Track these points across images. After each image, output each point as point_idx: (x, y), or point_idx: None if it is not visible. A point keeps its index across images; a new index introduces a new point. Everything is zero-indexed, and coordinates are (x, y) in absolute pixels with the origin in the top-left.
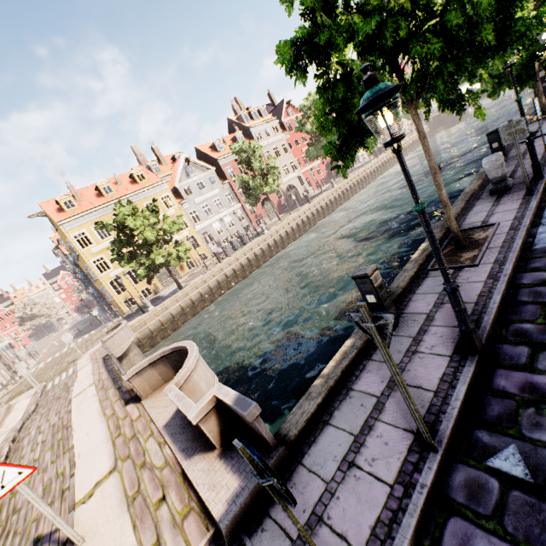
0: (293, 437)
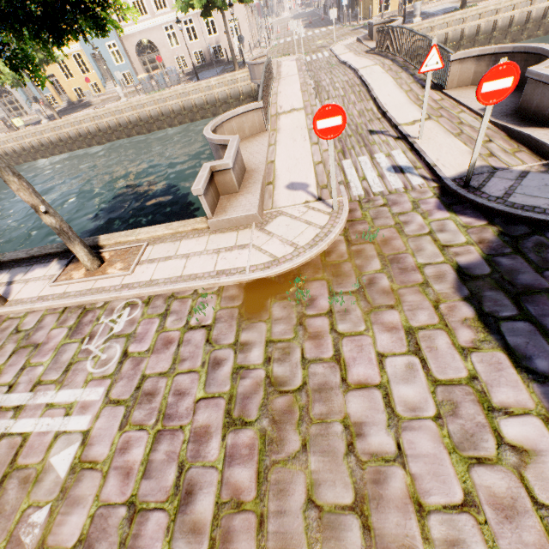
0: None
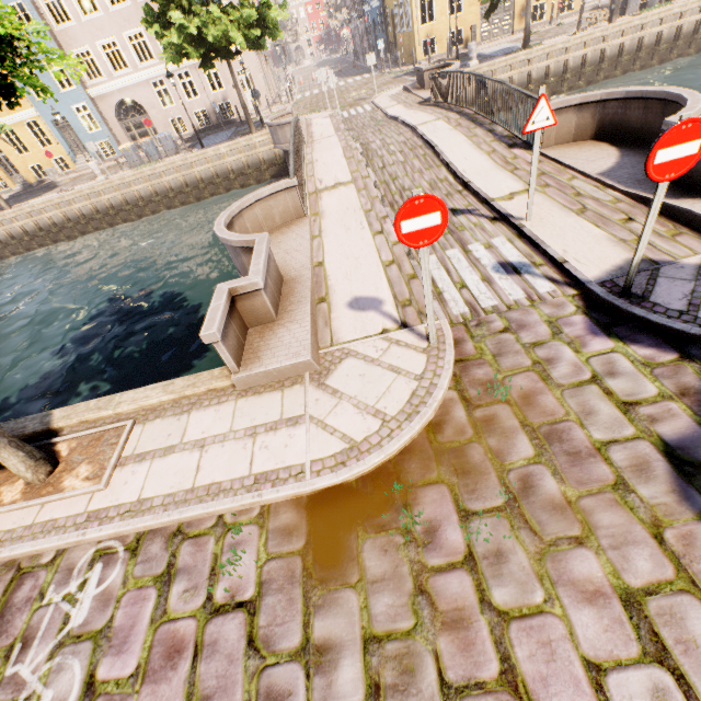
0: None
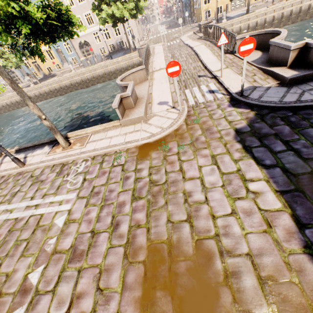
0: None
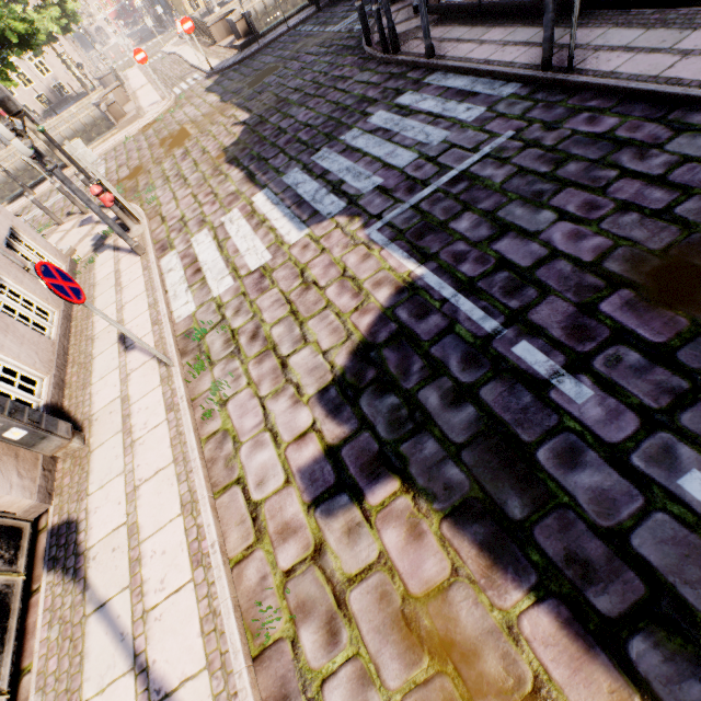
0: (264, 34)
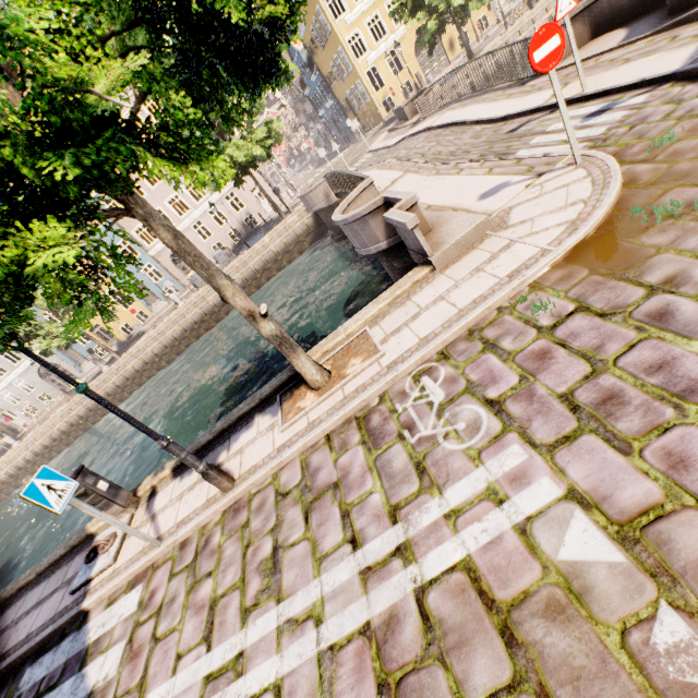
0: None
